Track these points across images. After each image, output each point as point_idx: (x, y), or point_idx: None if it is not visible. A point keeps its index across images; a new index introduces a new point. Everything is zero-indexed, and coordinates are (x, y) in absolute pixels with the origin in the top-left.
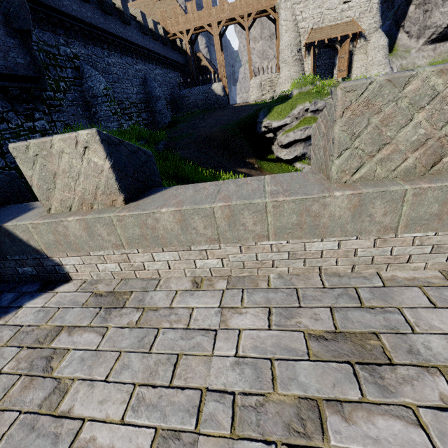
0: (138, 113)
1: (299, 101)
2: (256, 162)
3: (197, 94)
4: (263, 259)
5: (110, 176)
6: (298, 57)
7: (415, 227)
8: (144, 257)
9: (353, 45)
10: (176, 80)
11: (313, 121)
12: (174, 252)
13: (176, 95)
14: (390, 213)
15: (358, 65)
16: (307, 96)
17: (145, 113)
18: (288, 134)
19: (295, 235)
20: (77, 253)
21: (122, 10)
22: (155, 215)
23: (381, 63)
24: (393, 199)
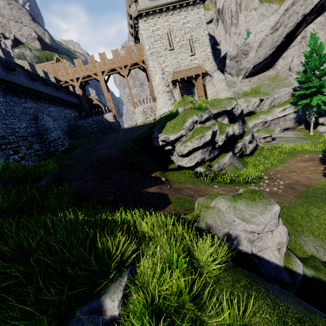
0: (28, 145)
1: (187, 116)
2: (162, 175)
3: (92, 123)
4: None
5: None
6: (168, 90)
7: None
8: None
9: (203, 80)
10: (72, 115)
11: (204, 130)
12: None
13: (72, 126)
14: None
15: (210, 92)
16: (193, 111)
17: (38, 144)
18: (186, 144)
19: None
20: None
21: (4, 57)
22: None
23: (225, 89)
24: None
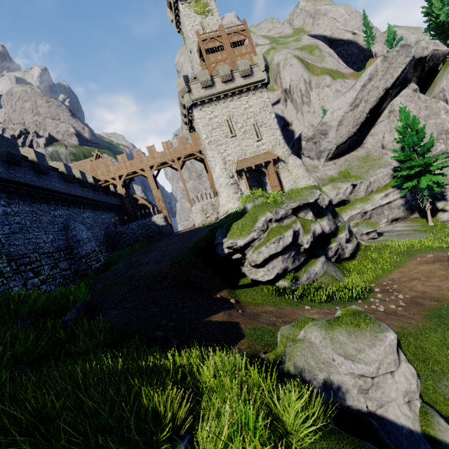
0: (53, 263)
1: (258, 213)
2: (230, 295)
3: (136, 229)
4: None
5: None
6: (233, 182)
7: None
8: None
9: (276, 167)
10: (112, 220)
11: (283, 230)
12: None
13: (111, 234)
14: None
15: (286, 180)
16: (265, 207)
17: (66, 261)
18: (260, 250)
19: None
20: None
21: (37, 161)
22: None
23: (304, 176)
24: None
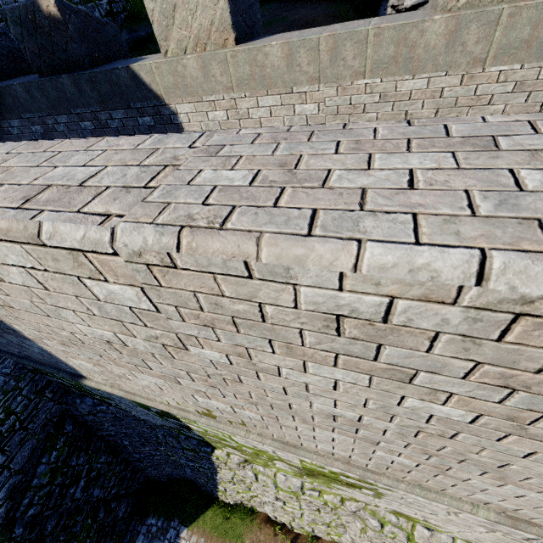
0: None
1: None
2: None
3: None
4: (356, 103)
5: (226, 8)
6: None
7: (503, 59)
8: (250, 103)
9: None
10: None
11: None
12: (277, 96)
13: None
14: (483, 40)
15: None
16: None
17: None
18: None
19: (389, 71)
20: (191, 99)
21: None
22: (265, 50)
23: None
24: (488, 22)
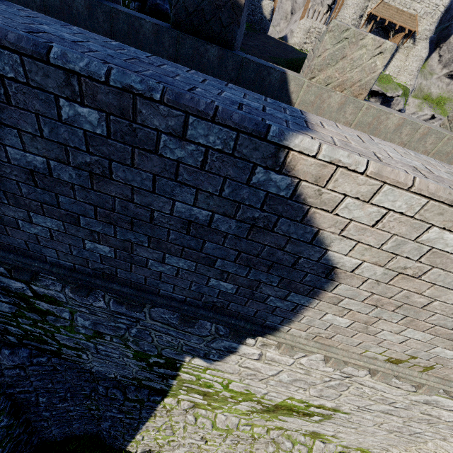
0: None
1: None
2: None
3: None
4: None
5: (375, 78)
6: (356, 23)
7: None
8: None
9: (402, 42)
10: None
11: None
12: None
13: None
14: None
15: (395, 64)
16: None
17: None
18: None
19: (441, 158)
20: None
21: None
22: (389, 115)
23: (412, 73)
24: None
